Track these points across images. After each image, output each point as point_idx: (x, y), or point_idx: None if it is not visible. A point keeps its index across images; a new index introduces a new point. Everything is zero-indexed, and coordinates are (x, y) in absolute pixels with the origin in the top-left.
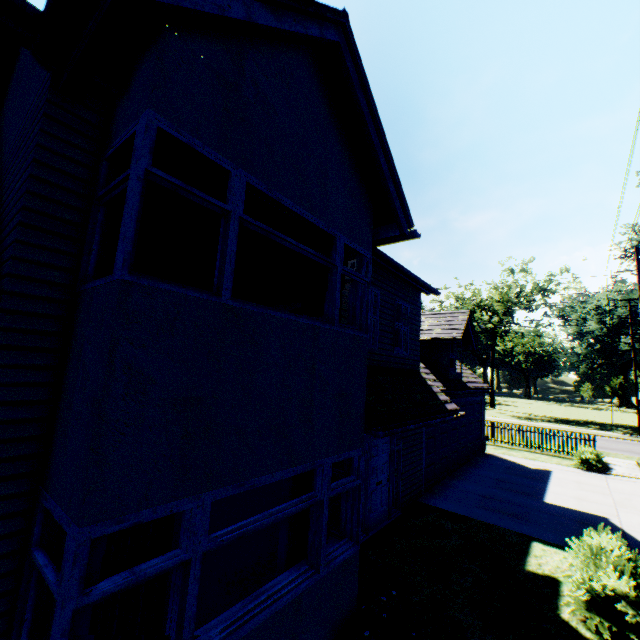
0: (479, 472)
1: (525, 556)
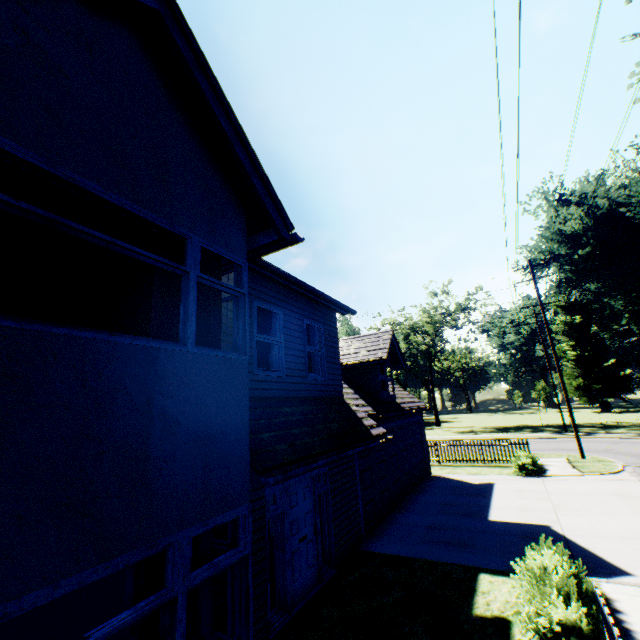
0: (425, 499)
1: (472, 596)
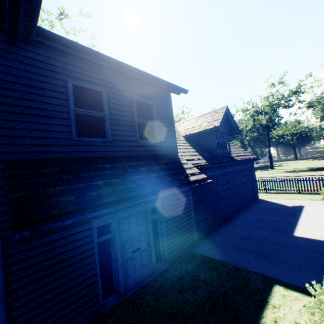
0: (248, 216)
1: (262, 309)
